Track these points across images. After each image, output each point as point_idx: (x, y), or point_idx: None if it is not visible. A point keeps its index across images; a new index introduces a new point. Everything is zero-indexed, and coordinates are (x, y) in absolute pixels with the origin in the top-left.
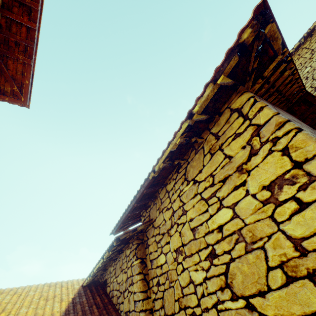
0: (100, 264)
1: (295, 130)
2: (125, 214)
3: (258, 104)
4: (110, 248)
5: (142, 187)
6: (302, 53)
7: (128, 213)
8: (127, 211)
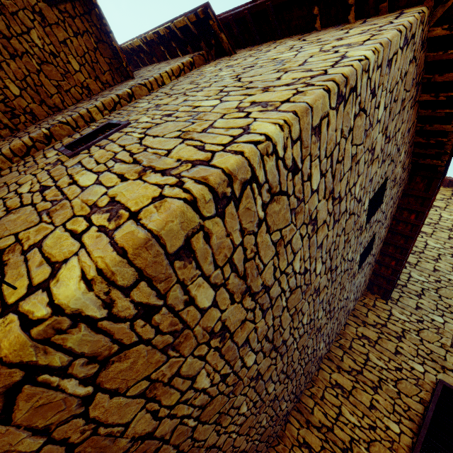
0: (164, 28)
1: (398, 29)
2: (228, 13)
3: (416, 14)
4: (190, 14)
5: None
6: None
7: (232, 13)
8: (233, 11)
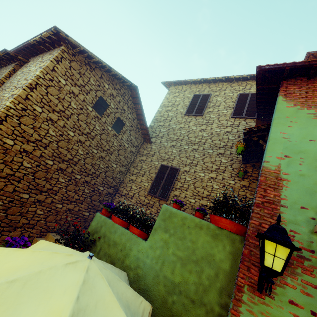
0: None
1: (50, 60)
2: (18, 47)
3: (59, 51)
4: (2, 51)
5: (26, 43)
6: (199, 87)
7: (19, 47)
8: (19, 47)
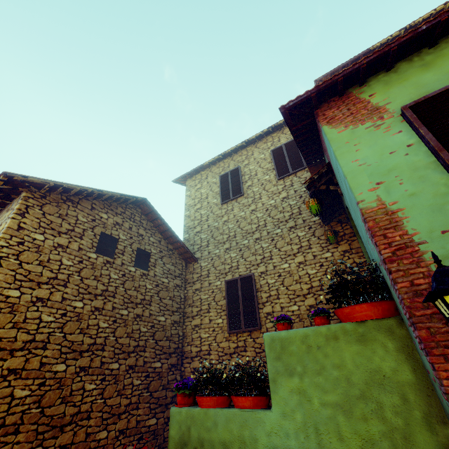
0: None
1: (11, 218)
2: None
3: (20, 201)
4: None
5: None
6: (221, 165)
7: None
8: None
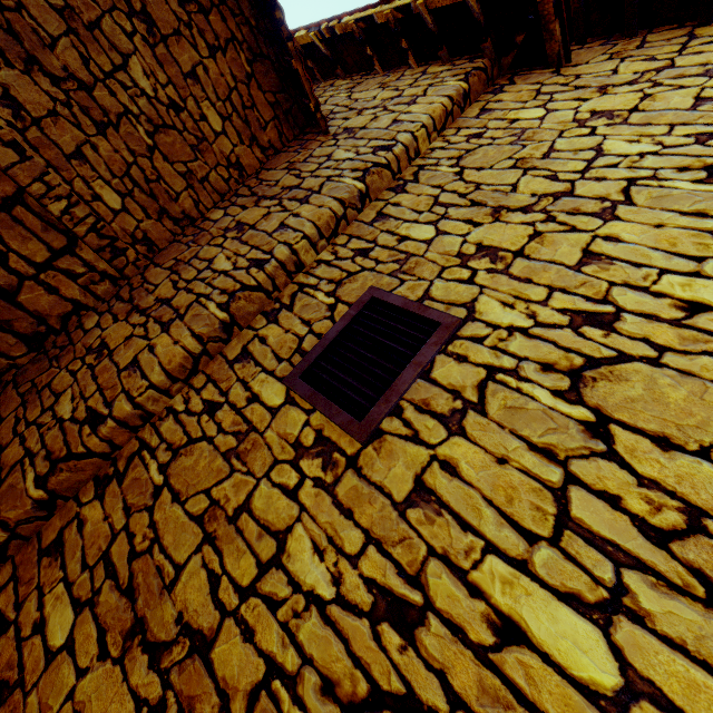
0: (390, 9)
1: None
2: None
3: None
4: None
5: None
6: None
7: None
8: None
